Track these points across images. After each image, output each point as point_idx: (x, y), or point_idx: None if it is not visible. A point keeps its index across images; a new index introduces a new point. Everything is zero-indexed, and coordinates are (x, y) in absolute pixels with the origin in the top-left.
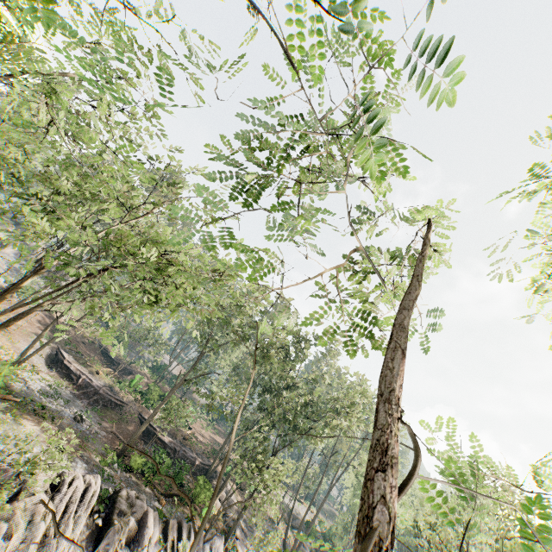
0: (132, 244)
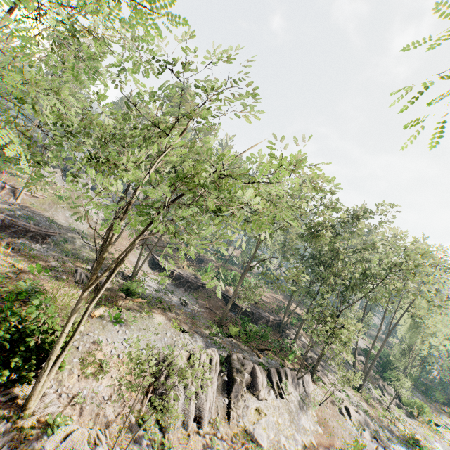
0: (201, 178)
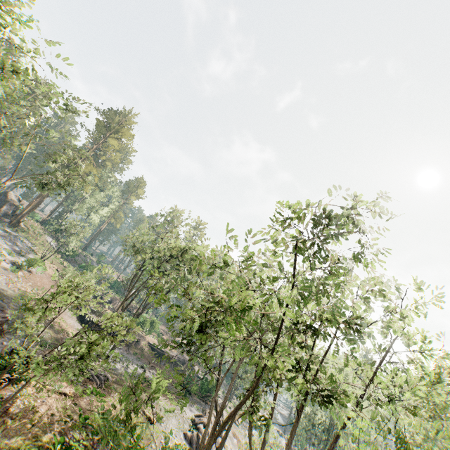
0: None
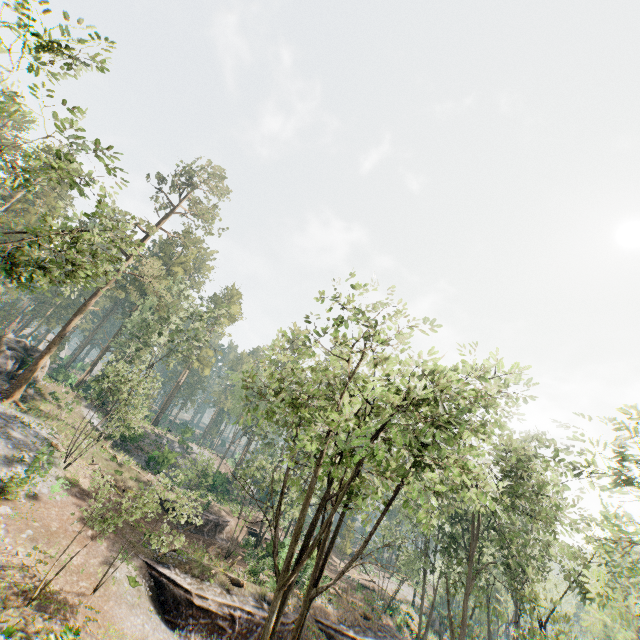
0: None
